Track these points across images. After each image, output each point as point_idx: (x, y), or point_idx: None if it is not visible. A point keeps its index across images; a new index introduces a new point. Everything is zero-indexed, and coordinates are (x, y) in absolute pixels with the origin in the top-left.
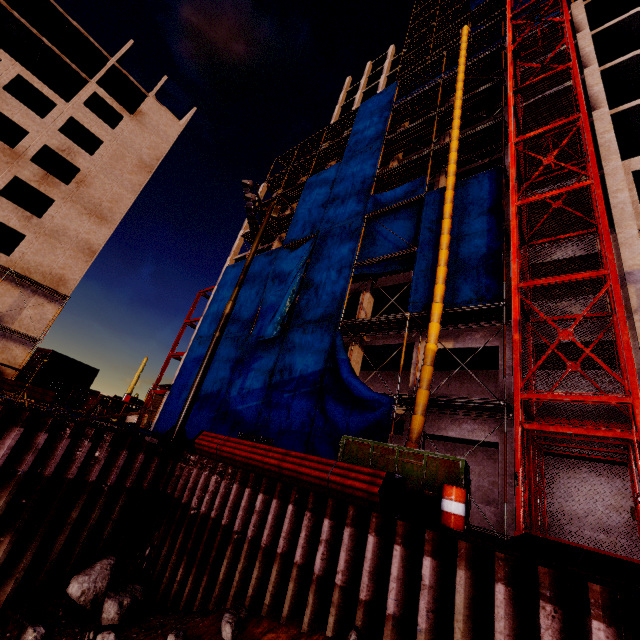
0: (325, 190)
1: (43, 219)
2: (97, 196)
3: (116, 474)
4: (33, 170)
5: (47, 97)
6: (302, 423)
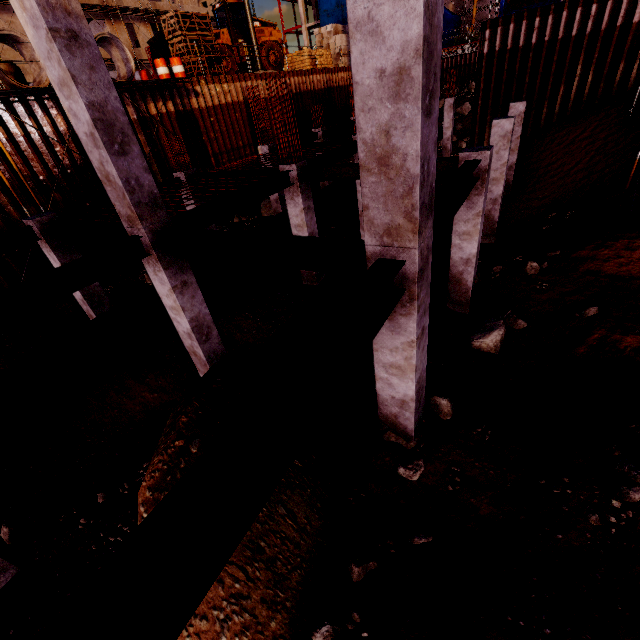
0: None
1: None
2: None
3: None
4: None
5: None
6: None
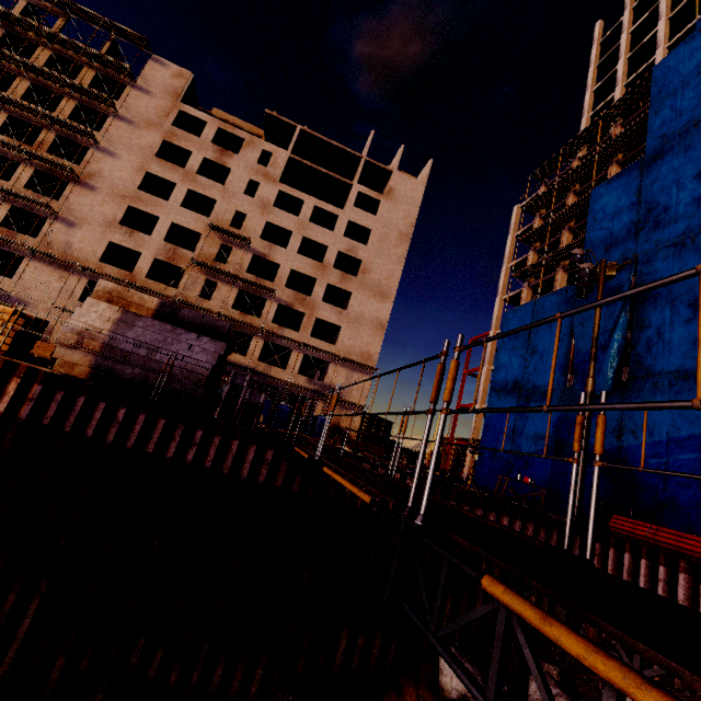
0: (628, 200)
1: (348, 310)
2: (376, 278)
3: None
4: (336, 274)
5: (332, 213)
6: (693, 497)
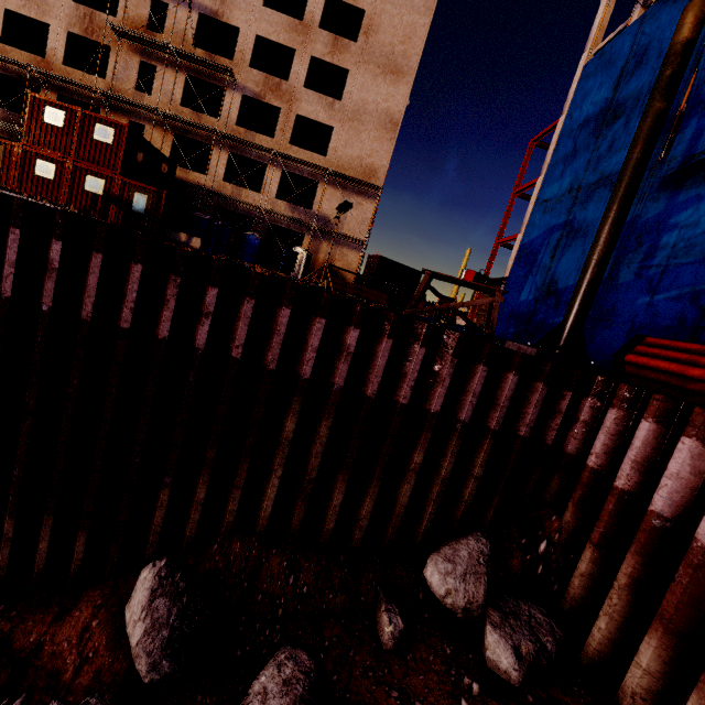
0: None
1: (343, 101)
2: (387, 42)
3: (471, 405)
4: (323, 40)
5: None
6: None
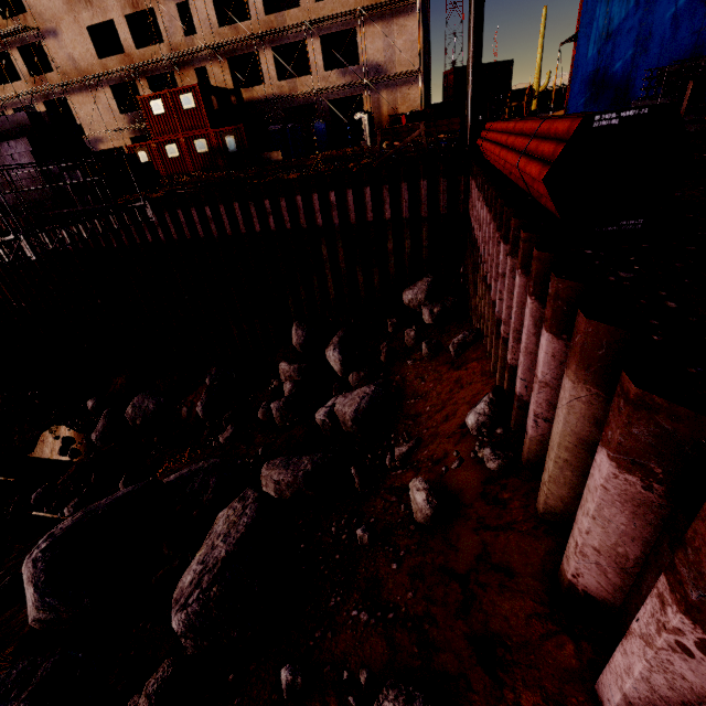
0: None
1: None
2: None
3: (406, 208)
4: None
5: None
6: None
